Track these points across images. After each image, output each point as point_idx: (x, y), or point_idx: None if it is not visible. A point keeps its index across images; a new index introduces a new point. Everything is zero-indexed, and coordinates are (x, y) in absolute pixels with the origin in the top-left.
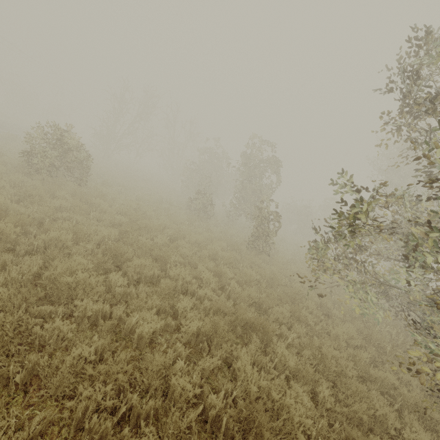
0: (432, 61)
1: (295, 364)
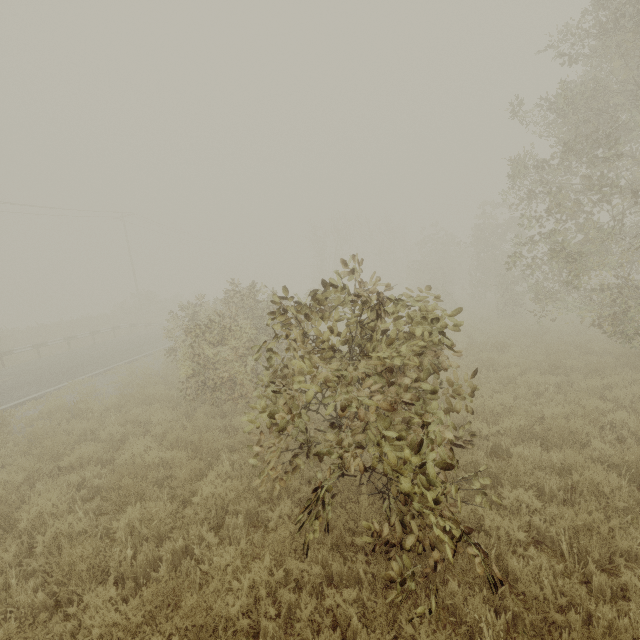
0: (513, 183)
1: (519, 352)
